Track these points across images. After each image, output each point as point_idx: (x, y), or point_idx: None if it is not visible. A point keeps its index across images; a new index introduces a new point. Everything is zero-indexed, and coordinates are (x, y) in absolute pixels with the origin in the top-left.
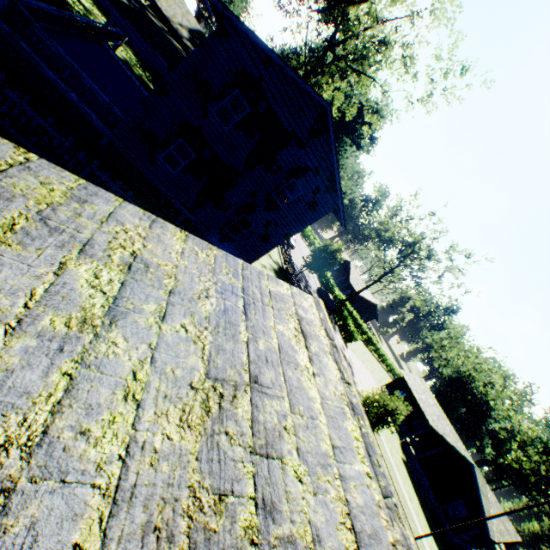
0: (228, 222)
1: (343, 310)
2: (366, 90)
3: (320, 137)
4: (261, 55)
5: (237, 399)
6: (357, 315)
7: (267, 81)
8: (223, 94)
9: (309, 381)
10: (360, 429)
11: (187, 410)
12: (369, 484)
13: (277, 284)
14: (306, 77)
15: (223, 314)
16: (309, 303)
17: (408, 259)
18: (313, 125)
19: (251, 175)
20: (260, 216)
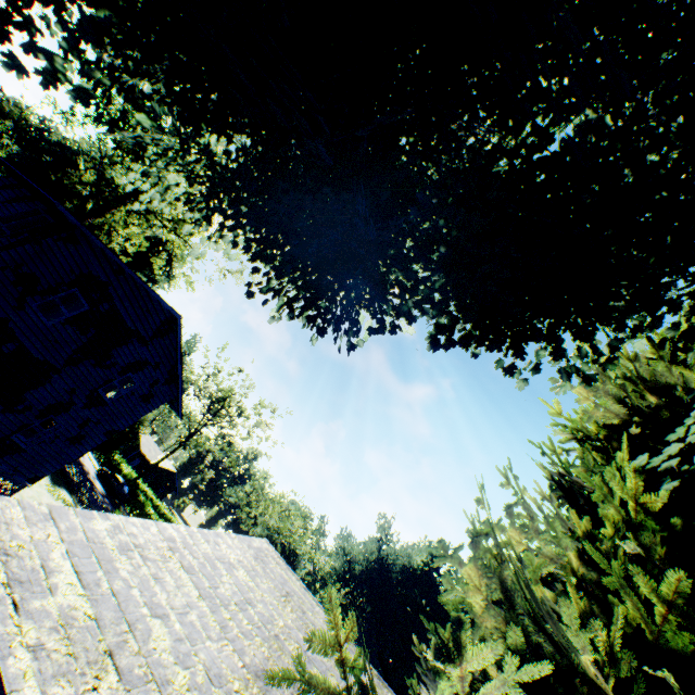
0: (20, 427)
1: (139, 494)
2: (177, 245)
3: (165, 337)
4: (114, 264)
5: (290, 599)
6: (153, 494)
7: (116, 286)
8: (54, 290)
9: (293, 584)
10: (311, 595)
11: (288, 607)
12: (322, 611)
13: (255, 540)
14: (100, 209)
15: (264, 570)
16: (266, 544)
17: (218, 415)
18: (159, 326)
19: (73, 371)
20: (76, 415)
